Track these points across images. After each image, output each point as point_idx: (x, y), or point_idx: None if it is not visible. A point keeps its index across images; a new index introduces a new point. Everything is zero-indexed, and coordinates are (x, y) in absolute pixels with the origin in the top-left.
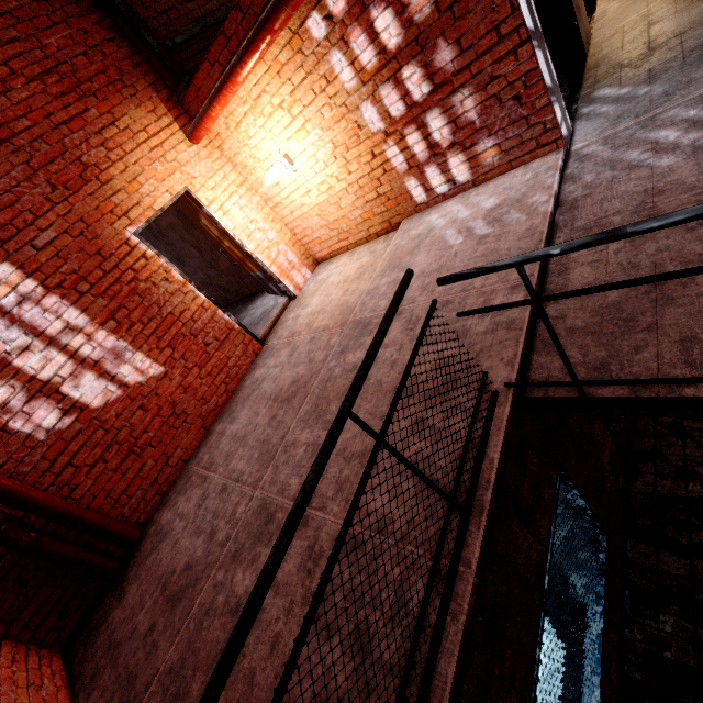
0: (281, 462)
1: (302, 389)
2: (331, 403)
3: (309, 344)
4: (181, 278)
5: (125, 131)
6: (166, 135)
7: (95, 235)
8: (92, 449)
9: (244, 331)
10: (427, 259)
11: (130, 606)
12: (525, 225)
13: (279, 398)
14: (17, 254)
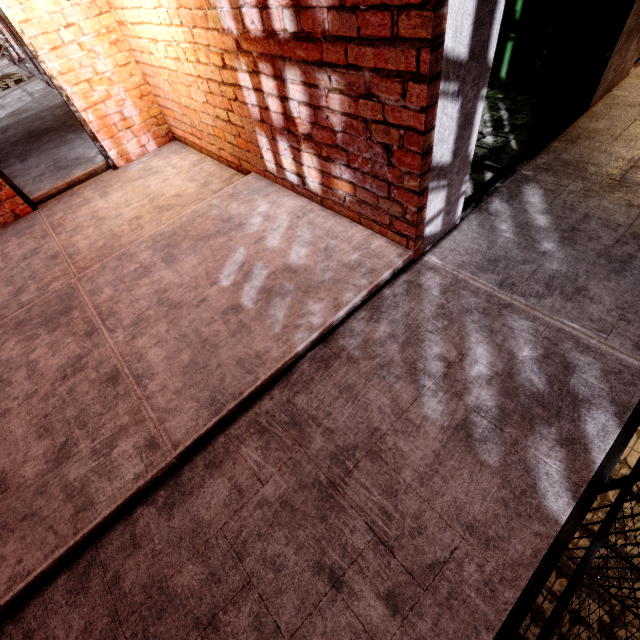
0: None
1: None
2: None
3: (45, 261)
4: None
5: None
6: None
7: None
8: None
9: (2, 180)
10: (188, 274)
11: None
12: (264, 344)
13: None
14: None
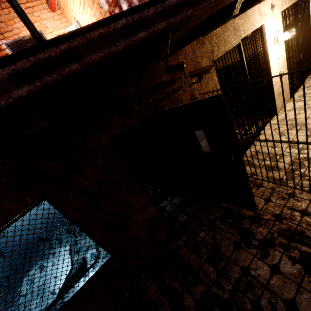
0: None
1: None
2: None
3: None
4: None
5: None
6: (37, 3)
7: None
8: None
9: None
10: None
11: None
12: None
13: None
14: None
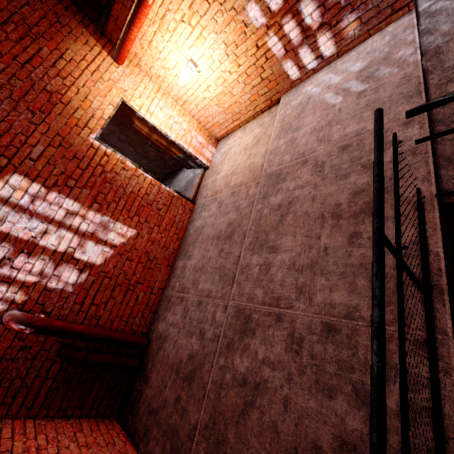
0: (242, 280)
1: (238, 228)
2: (269, 234)
3: (231, 197)
4: (133, 166)
5: (71, 62)
6: (99, 61)
7: (69, 144)
8: (104, 292)
9: (180, 196)
10: (315, 119)
11: (156, 386)
12: (399, 75)
13: (221, 237)
14: (21, 166)
